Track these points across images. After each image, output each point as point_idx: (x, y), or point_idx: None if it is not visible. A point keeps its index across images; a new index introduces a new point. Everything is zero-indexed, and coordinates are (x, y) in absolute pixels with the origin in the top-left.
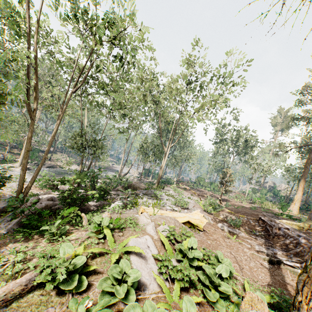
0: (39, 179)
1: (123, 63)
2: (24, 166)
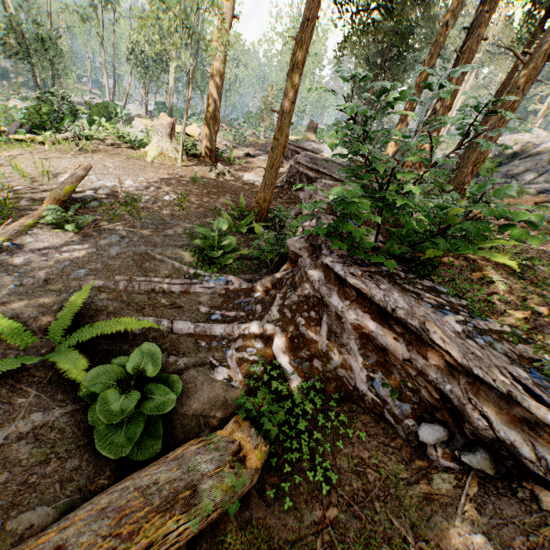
0: None
1: None
2: None
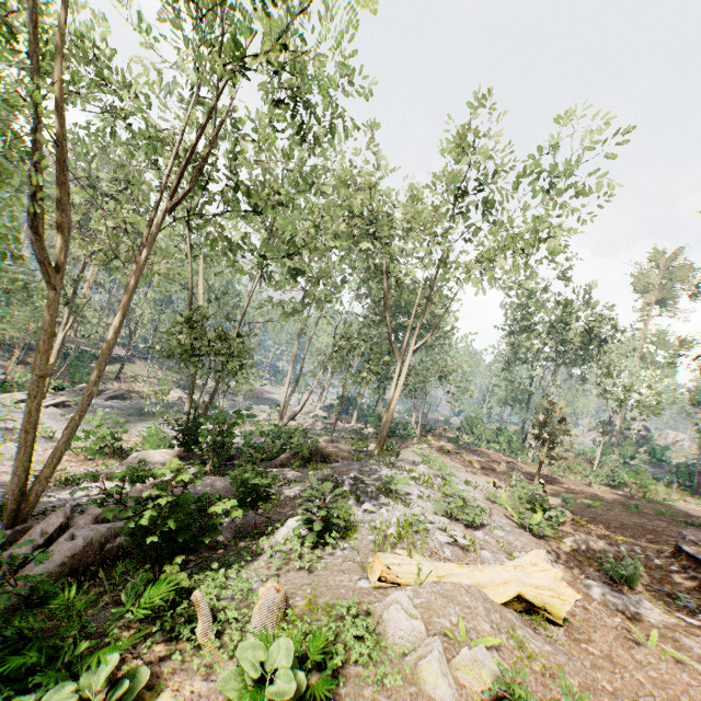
0: (88, 433)
1: (303, 135)
2: (32, 421)
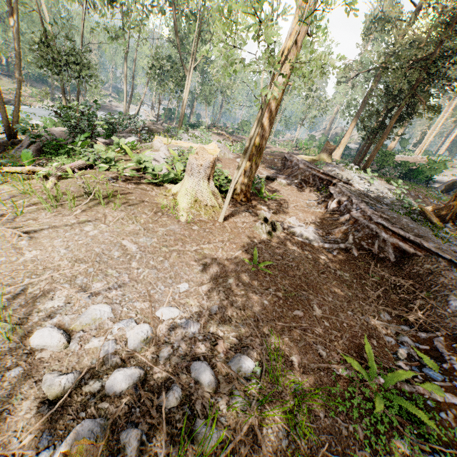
0: None
1: None
2: None
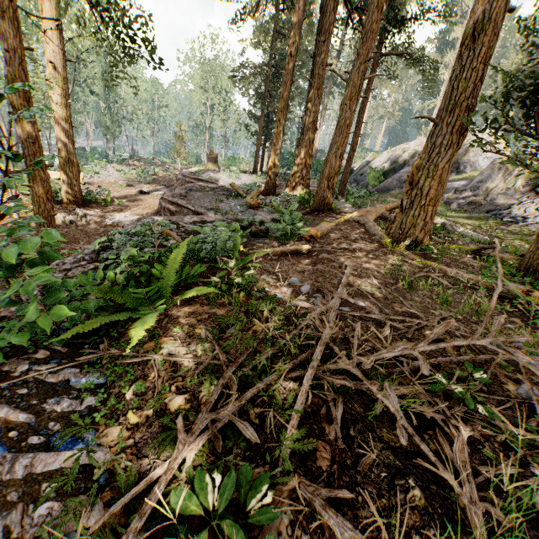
0: None
1: None
2: None
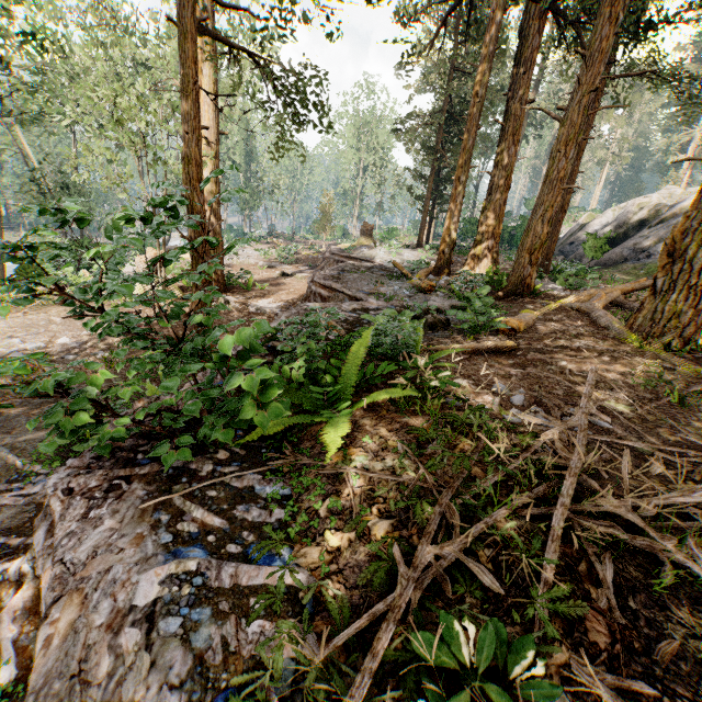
0: None
1: (42, 43)
2: None
